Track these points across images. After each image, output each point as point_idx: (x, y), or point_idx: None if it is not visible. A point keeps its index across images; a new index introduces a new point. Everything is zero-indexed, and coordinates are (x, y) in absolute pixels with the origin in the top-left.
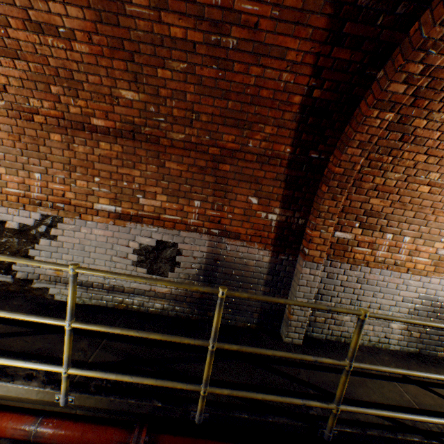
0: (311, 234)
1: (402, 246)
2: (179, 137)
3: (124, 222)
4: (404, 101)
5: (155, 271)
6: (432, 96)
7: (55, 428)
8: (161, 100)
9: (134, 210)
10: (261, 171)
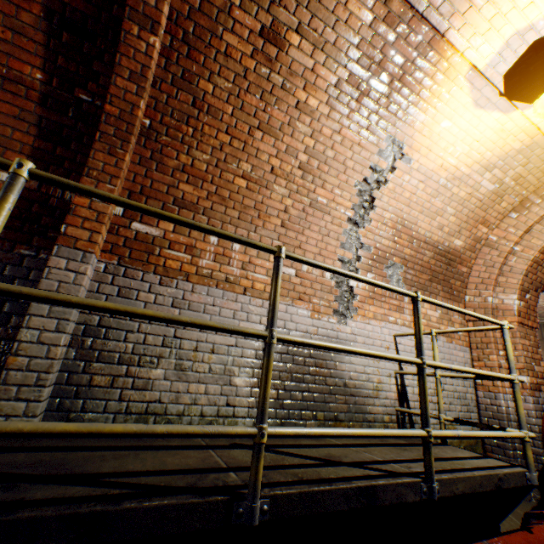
0: (75, 201)
1: (233, 256)
2: None
3: None
4: (180, 49)
5: None
6: (205, 50)
7: None
8: None
9: None
10: None
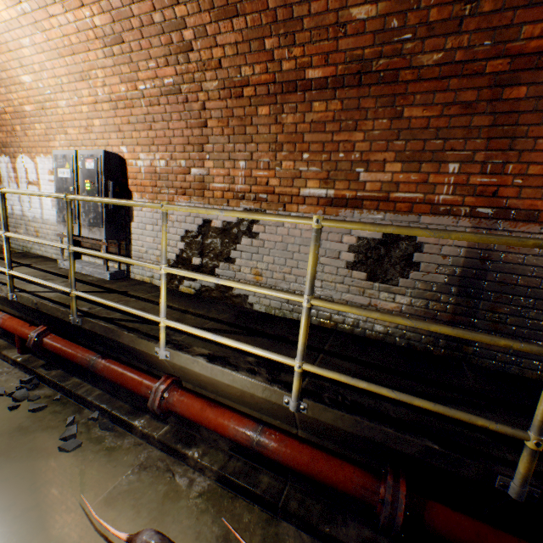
0: None
1: None
2: (432, 59)
3: (336, 209)
4: None
5: (379, 276)
6: None
7: (278, 441)
8: (412, 2)
9: (350, 191)
10: None
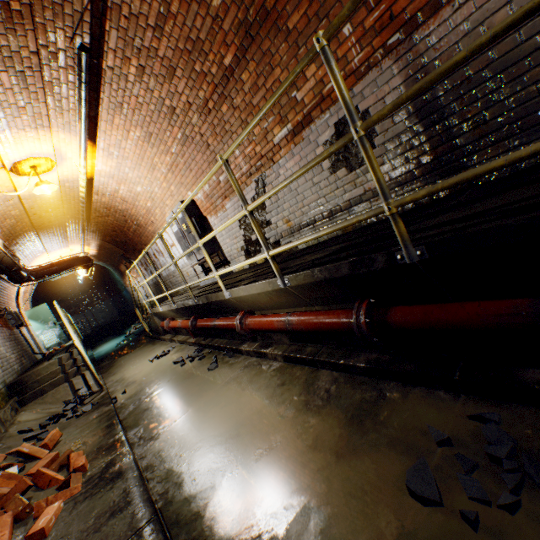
0: None
1: None
2: None
3: (300, 136)
4: None
5: (354, 163)
6: None
7: (298, 317)
8: None
9: (299, 115)
10: None
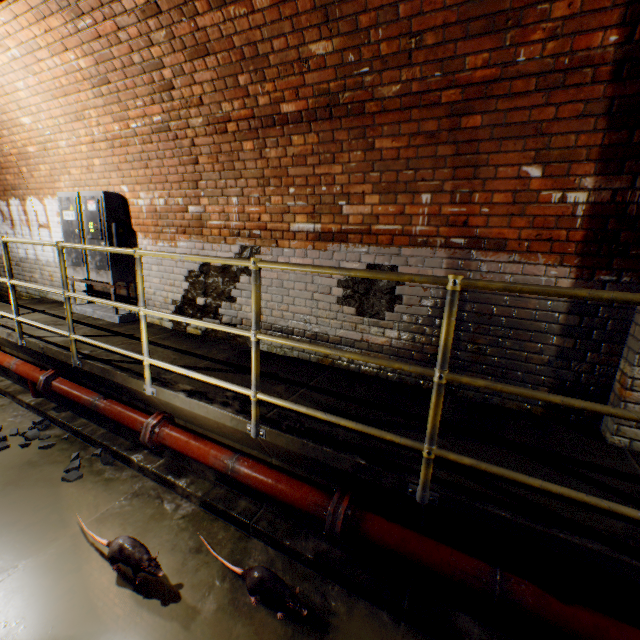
0: None
1: None
2: (391, 91)
3: (325, 244)
4: None
5: (366, 311)
6: None
7: (249, 468)
8: (362, 37)
9: (336, 225)
10: (548, 108)
